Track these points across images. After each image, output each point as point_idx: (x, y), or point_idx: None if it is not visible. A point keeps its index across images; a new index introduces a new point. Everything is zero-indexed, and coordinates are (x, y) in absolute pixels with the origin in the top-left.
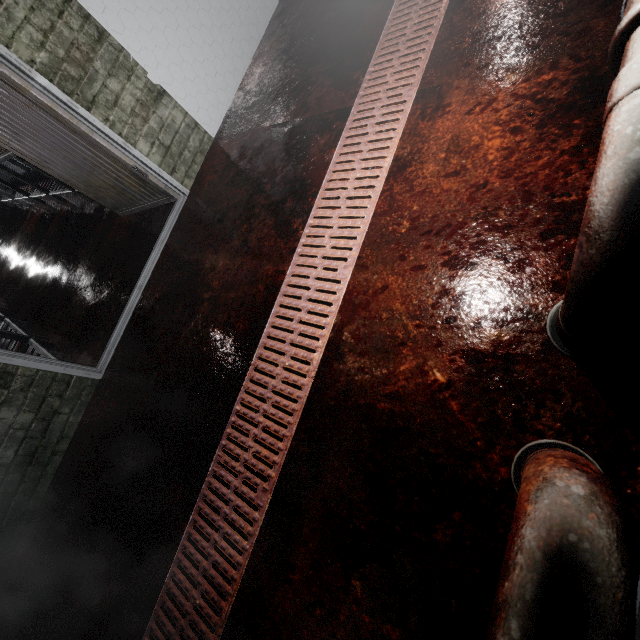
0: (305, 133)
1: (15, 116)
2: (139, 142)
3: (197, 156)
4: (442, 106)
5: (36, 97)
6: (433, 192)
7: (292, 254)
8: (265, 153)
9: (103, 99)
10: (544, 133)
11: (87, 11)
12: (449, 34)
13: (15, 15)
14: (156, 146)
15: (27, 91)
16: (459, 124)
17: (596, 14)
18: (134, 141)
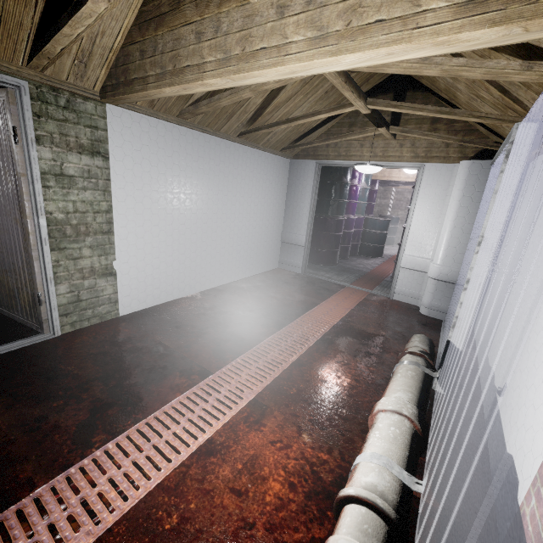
0: (173, 365)
1: (3, 216)
2: (63, 284)
3: (96, 317)
4: (261, 422)
5: (28, 223)
6: (214, 499)
7: (63, 469)
8: (138, 355)
9: (70, 252)
10: (308, 505)
11: (114, 221)
12: (287, 377)
13: (70, 196)
14: (73, 294)
15: (26, 218)
16: (263, 447)
17: (359, 434)
18: (60, 282)
